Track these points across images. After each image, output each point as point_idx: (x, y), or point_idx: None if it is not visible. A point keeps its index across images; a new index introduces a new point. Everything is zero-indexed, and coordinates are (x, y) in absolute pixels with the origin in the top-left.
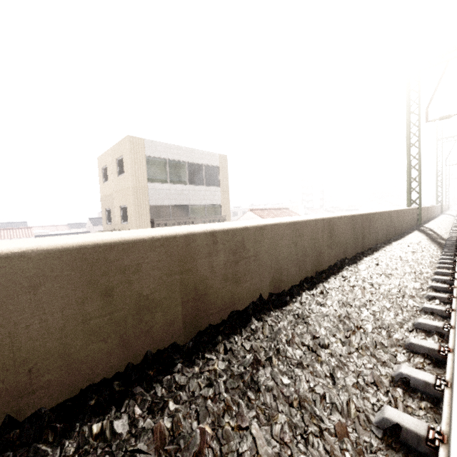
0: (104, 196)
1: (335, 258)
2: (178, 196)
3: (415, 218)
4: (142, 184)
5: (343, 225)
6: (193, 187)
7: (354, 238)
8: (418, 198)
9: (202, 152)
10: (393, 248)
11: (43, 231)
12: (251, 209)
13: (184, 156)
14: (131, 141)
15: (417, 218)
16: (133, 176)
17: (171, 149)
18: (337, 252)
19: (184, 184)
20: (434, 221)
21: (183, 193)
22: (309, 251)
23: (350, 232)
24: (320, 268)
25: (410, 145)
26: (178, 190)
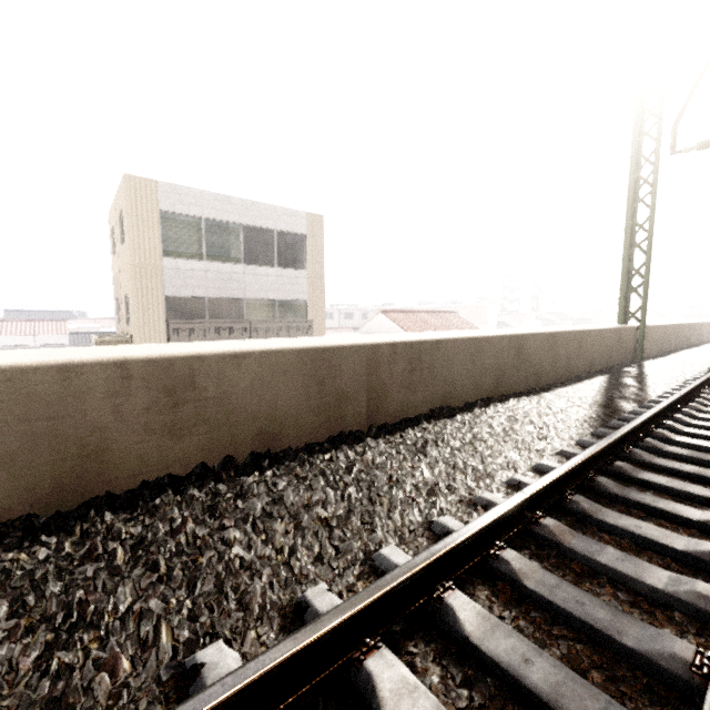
0: (114, 278)
1: (203, 457)
2: (222, 283)
3: (627, 348)
4: (151, 260)
5: (257, 373)
6: (252, 268)
7: (326, 402)
8: (641, 309)
9: (273, 208)
10: (455, 424)
11: (91, 327)
12: (384, 310)
13: (237, 213)
14: (132, 185)
15: (636, 348)
16: (133, 244)
17: (210, 201)
18: (218, 440)
19: (236, 263)
20: (685, 352)
21: (232, 278)
22: (14, 452)
23: (305, 388)
24: (102, 488)
25: (637, 201)
26: (223, 272)
